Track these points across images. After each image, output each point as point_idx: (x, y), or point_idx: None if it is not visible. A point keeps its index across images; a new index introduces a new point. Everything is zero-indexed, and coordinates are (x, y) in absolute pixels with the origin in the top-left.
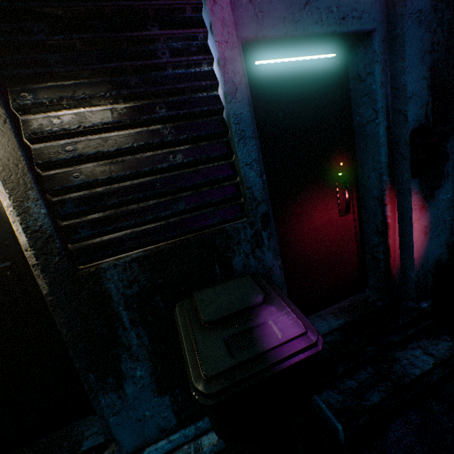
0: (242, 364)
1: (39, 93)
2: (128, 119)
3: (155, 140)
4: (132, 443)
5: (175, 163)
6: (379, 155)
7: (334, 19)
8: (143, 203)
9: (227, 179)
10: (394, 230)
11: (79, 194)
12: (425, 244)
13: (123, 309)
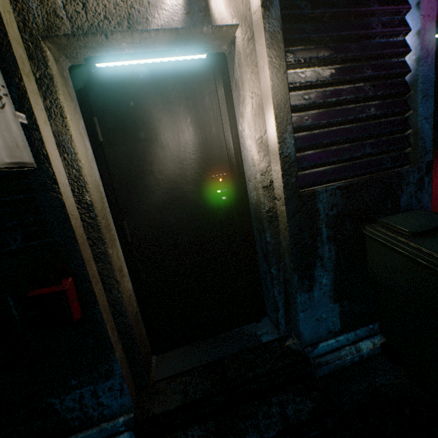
0: None
1: (296, 54)
2: (347, 76)
3: (360, 95)
4: (309, 338)
5: (370, 114)
6: None
7: None
8: (340, 146)
9: (401, 131)
10: None
11: (302, 134)
12: None
13: (324, 227)
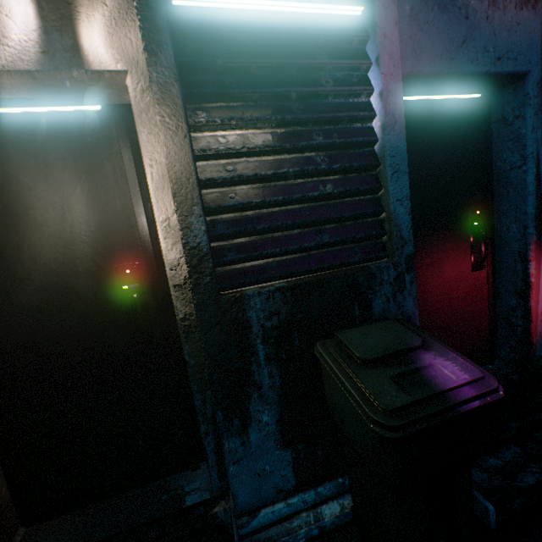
0: (421, 402)
1: (211, 112)
2: (287, 144)
3: (309, 167)
4: (247, 501)
5: (325, 192)
6: (525, 205)
7: (489, 59)
8: (287, 232)
9: (372, 215)
10: (538, 291)
11: (229, 215)
12: None
13: (260, 343)
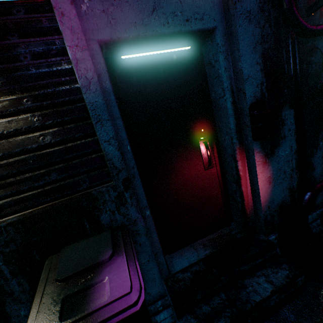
0: None
1: None
2: None
3: (24, 127)
4: None
5: (44, 143)
6: (229, 123)
7: (179, 21)
8: (20, 177)
9: (93, 153)
10: (246, 180)
11: None
12: (270, 190)
13: (3, 264)
